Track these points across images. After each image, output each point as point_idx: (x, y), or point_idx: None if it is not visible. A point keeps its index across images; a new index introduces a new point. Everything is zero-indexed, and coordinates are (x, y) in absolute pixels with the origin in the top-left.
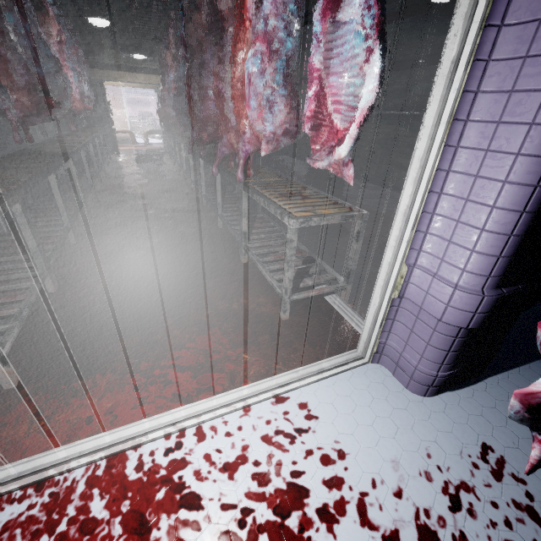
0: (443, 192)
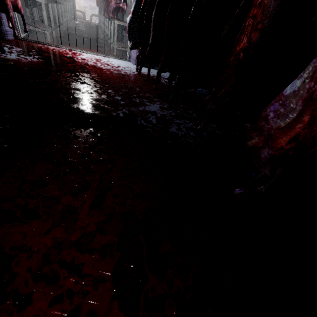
0: None
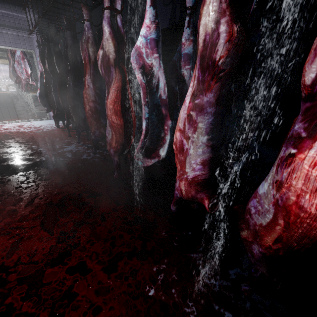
0: None
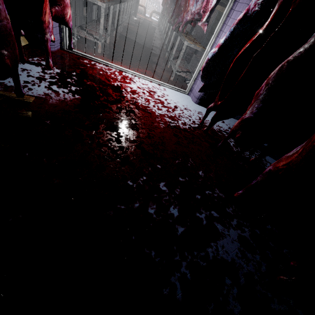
0: (220, 38)
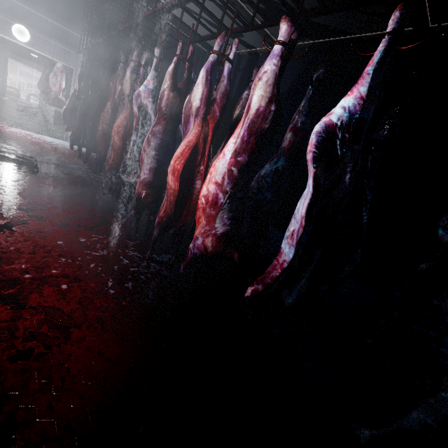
0: None
